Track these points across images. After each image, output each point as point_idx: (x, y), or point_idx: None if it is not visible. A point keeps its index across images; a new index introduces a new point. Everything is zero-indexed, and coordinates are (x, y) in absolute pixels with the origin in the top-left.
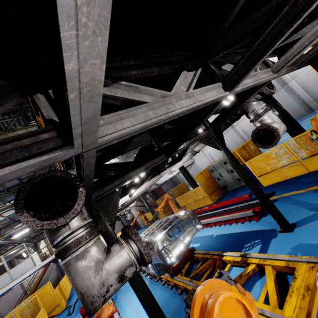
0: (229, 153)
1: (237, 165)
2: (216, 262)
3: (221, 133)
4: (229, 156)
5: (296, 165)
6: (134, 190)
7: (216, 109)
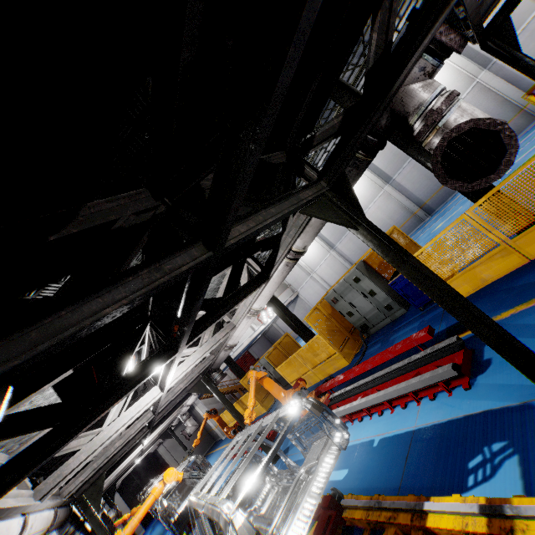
0: (379, 231)
1: (404, 257)
2: (411, 534)
3: (349, 189)
4: (381, 239)
5: (501, 251)
6: (166, 372)
7: (326, 129)
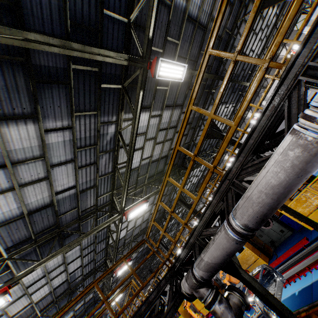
0: None
1: None
2: None
3: None
4: None
5: None
6: None
7: None
